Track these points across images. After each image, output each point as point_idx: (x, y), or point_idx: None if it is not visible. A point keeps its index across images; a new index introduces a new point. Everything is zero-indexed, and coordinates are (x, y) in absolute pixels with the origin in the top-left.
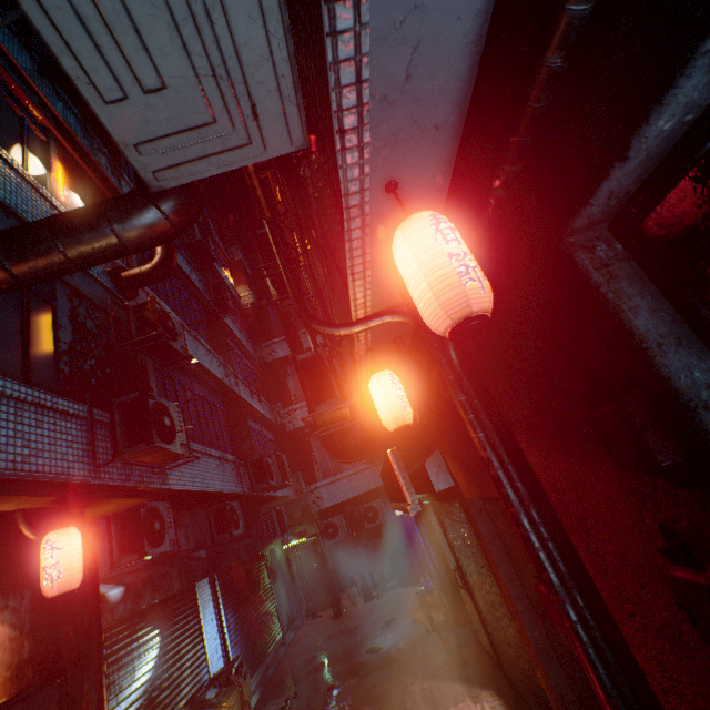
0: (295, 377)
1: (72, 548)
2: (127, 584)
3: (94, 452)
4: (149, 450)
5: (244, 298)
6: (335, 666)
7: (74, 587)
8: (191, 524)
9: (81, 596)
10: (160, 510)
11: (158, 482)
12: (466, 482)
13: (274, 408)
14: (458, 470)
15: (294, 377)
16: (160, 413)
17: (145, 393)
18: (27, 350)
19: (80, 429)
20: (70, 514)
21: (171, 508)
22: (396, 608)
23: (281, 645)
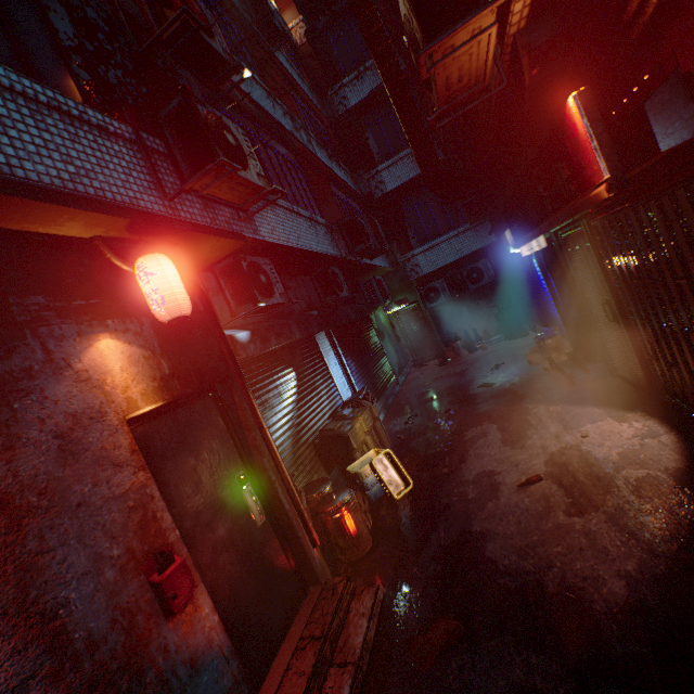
0: (375, 130)
1: (167, 275)
2: (251, 329)
3: (160, 183)
4: (219, 176)
5: (295, 31)
6: (448, 397)
7: (185, 313)
8: (298, 289)
9: (204, 329)
10: (261, 266)
11: (248, 232)
12: None
13: (356, 178)
14: None
15: (374, 130)
16: (217, 126)
17: (188, 93)
18: (10, 32)
19: (133, 157)
20: (161, 252)
21: (272, 265)
22: (504, 356)
23: (395, 384)
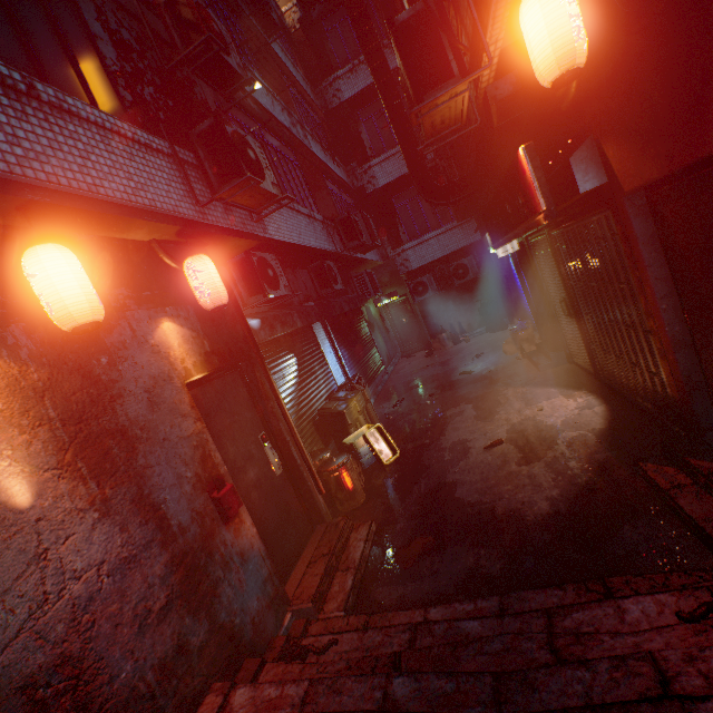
0: (368, 125)
1: (210, 272)
2: (260, 318)
3: (193, 192)
4: (244, 187)
5: (288, 15)
6: (433, 383)
7: (224, 303)
8: (296, 281)
9: (231, 316)
10: (268, 261)
11: (259, 231)
12: (637, 163)
13: (349, 171)
14: (626, 152)
15: (367, 125)
16: (241, 144)
17: (219, 117)
18: (76, 65)
19: (171, 169)
20: (196, 251)
21: (277, 260)
22: (484, 347)
23: (384, 373)
